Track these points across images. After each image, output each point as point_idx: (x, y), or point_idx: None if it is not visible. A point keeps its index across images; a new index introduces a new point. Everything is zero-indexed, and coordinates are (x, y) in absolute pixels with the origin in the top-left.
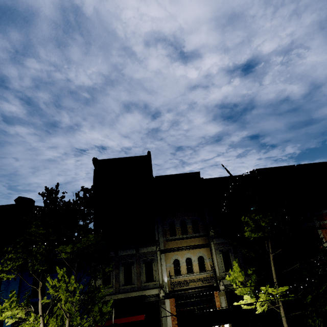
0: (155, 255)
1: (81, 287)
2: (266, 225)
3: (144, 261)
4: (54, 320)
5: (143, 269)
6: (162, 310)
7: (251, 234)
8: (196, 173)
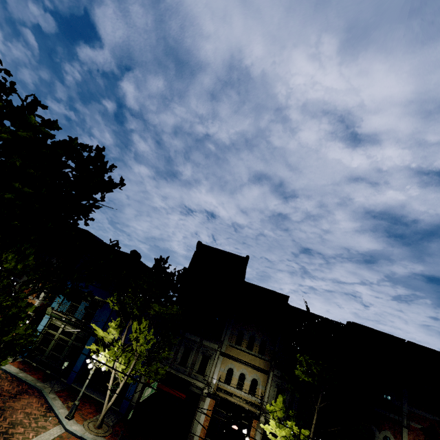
0: (215, 353)
1: (154, 341)
2: (317, 373)
3: (203, 353)
4: (124, 356)
5: (200, 359)
6: (200, 405)
7: (301, 374)
8: (285, 297)
